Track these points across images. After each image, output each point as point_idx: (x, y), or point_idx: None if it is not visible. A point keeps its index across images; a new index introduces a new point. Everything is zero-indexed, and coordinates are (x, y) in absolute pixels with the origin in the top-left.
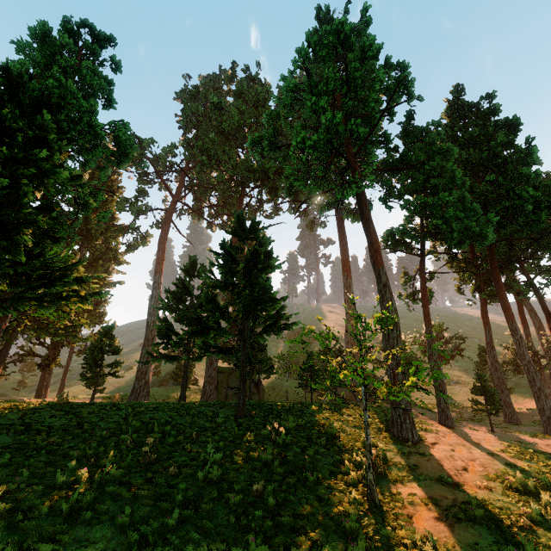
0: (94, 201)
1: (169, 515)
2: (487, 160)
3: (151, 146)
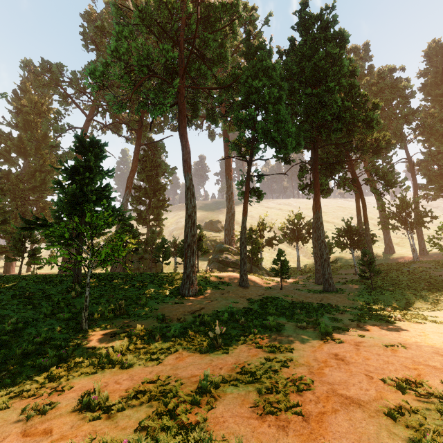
0: None
1: None
2: (312, 74)
3: (63, 70)
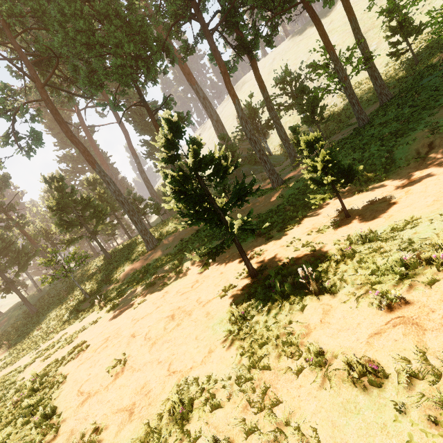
0: (14, 211)
1: (52, 312)
2: None
3: None
